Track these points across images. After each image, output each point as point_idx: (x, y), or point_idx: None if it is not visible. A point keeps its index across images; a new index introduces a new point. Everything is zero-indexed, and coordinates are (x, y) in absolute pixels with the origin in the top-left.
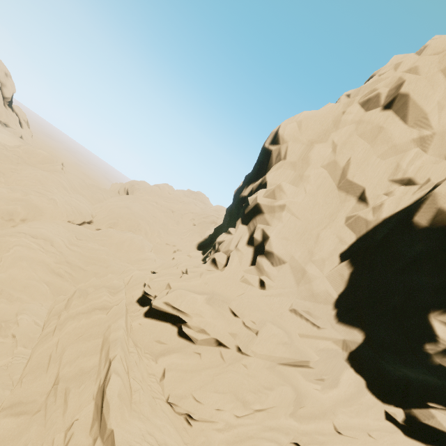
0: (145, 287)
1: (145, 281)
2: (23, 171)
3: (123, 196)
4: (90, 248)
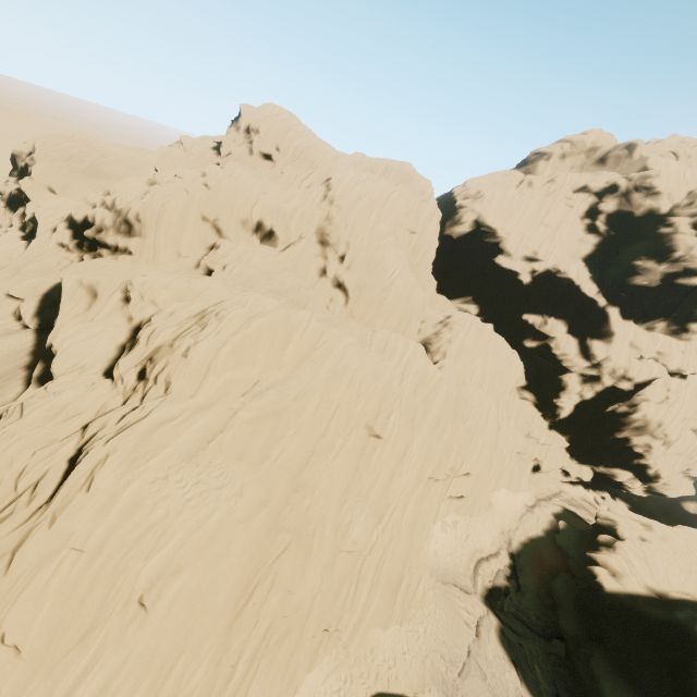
0: (691, 372)
1: (672, 368)
2: (330, 396)
3: (363, 268)
4: (481, 375)
